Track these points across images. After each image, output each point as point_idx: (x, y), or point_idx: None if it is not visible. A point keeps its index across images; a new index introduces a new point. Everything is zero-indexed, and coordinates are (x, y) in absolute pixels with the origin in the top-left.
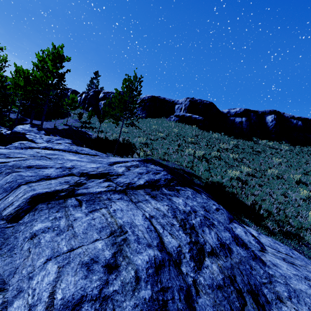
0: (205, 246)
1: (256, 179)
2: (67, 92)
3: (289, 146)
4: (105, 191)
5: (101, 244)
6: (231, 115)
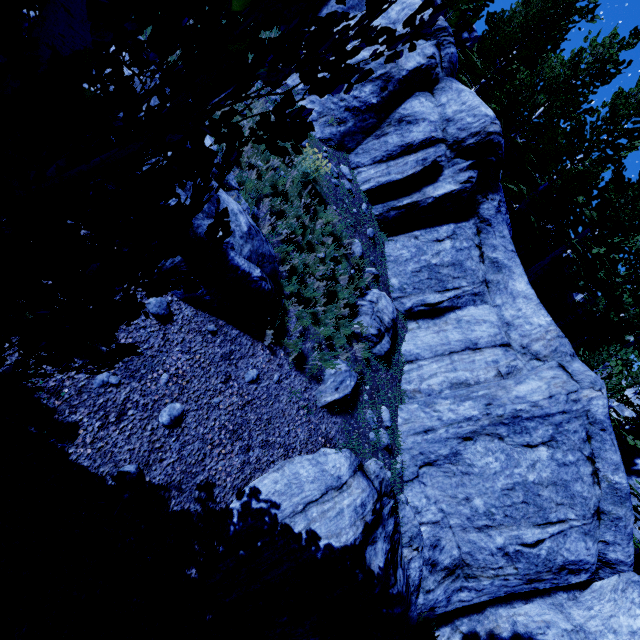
0: None
1: None
2: (470, 36)
3: None
4: None
5: None
6: None
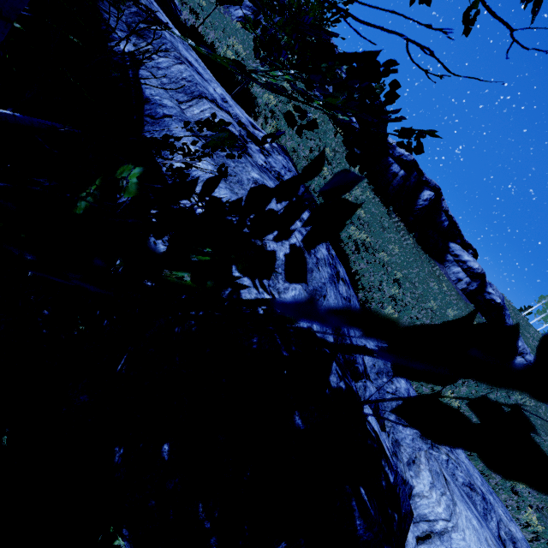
0: (340, 273)
1: (367, 254)
2: None
3: (414, 242)
4: (265, 168)
5: (299, 224)
6: (393, 154)
